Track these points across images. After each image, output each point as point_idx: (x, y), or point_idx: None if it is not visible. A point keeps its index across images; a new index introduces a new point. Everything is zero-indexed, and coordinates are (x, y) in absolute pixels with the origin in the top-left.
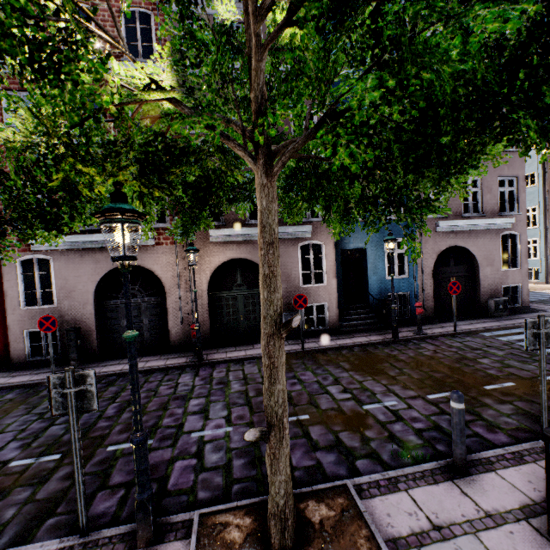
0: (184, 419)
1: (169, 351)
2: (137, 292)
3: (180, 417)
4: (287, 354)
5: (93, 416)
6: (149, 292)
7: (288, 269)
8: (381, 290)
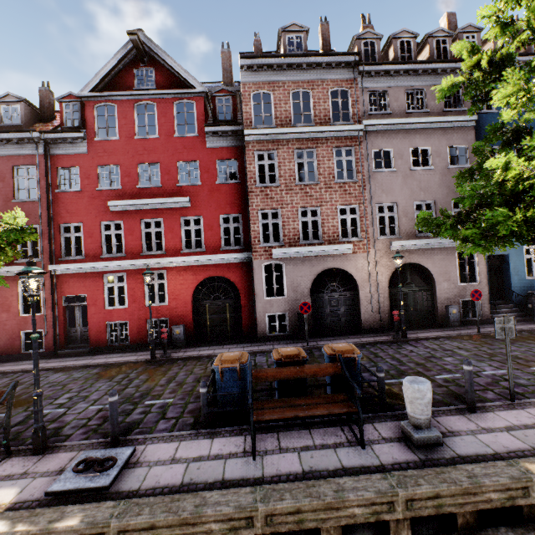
0: (460, 366)
1: (361, 333)
2: (336, 288)
3: (454, 365)
4: (468, 335)
5: (386, 364)
6: (344, 288)
7: (448, 271)
8: (522, 288)
